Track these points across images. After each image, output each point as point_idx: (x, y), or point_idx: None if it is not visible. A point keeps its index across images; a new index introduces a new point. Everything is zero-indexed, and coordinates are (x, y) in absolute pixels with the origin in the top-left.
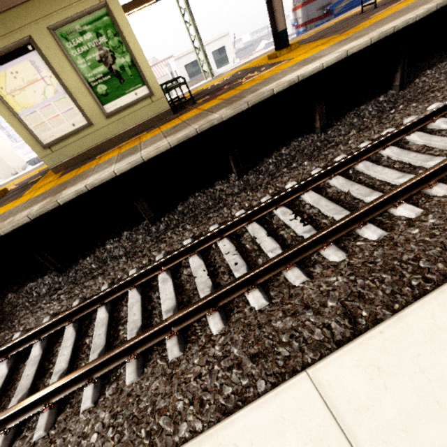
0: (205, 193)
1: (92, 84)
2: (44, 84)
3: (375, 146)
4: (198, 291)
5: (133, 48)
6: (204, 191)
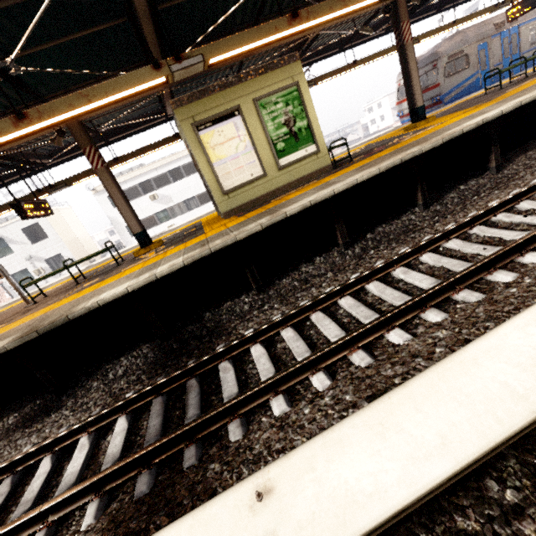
0: (392, 224)
1: (274, 142)
2: (238, 141)
3: None
4: (453, 271)
5: (310, 115)
6: (390, 222)
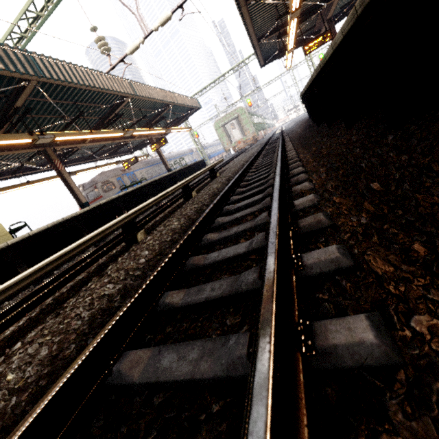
0: (74, 260)
1: None
2: None
3: (155, 211)
4: None
5: None
6: (73, 260)
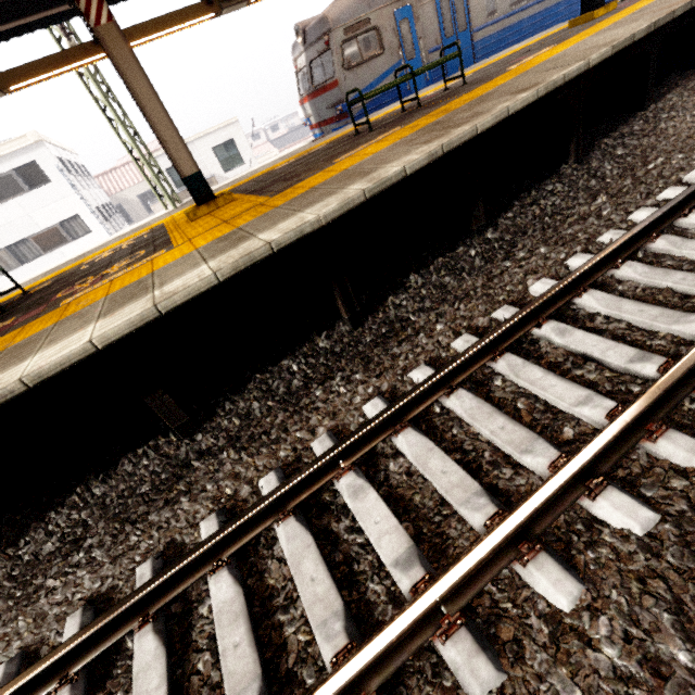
0: None
1: None
2: None
3: (194, 562)
4: None
5: None
6: None
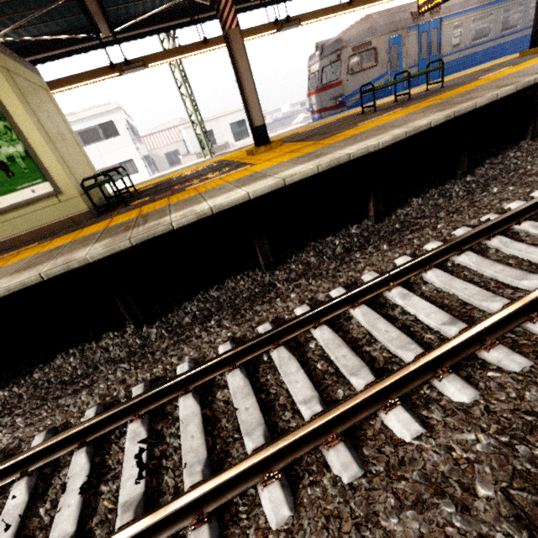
0: (85, 351)
1: None
2: None
3: (304, 321)
4: None
5: (29, 136)
6: (85, 347)
